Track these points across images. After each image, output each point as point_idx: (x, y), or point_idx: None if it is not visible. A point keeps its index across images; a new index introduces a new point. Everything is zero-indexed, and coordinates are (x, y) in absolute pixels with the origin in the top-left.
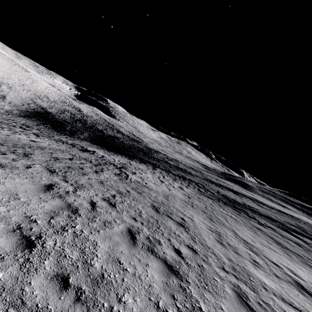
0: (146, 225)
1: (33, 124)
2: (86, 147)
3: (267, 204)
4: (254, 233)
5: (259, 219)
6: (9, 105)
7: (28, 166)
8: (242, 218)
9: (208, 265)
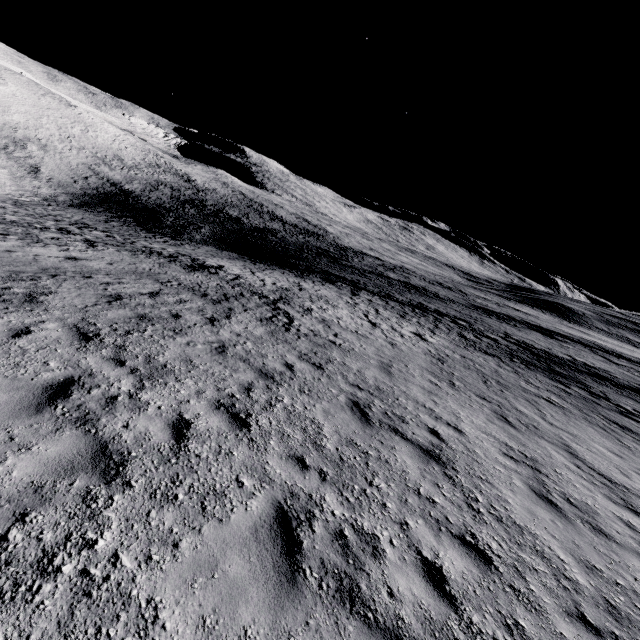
0: (333, 482)
1: (99, 219)
2: (202, 260)
3: (627, 355)
4: (618, 445)
5: (619, 399)
6: (49, 185)
7: (22, 330)
8: (576, 402)
9: (535, 617)
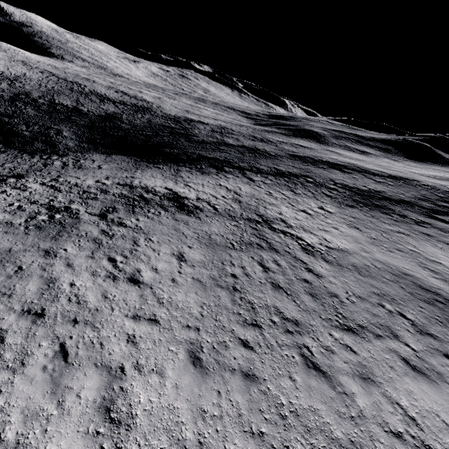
0: None
1: None
2: (149, 188)
3: (372, 170)
4: (440, 249)
5: (407, 214)
6: None
7: (346, 347)
8: (404, 227)
9: None
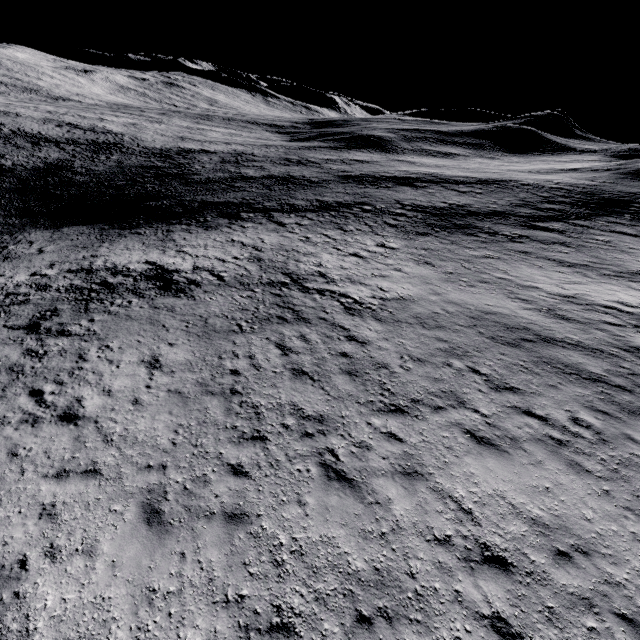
0: (567, 384)
1: None
2: (120, 267)
3: (455, 178)
4: (538, 269)
5: (499, 229)
6: None
7: (388, 436)
8: (494, 248)
9: None
